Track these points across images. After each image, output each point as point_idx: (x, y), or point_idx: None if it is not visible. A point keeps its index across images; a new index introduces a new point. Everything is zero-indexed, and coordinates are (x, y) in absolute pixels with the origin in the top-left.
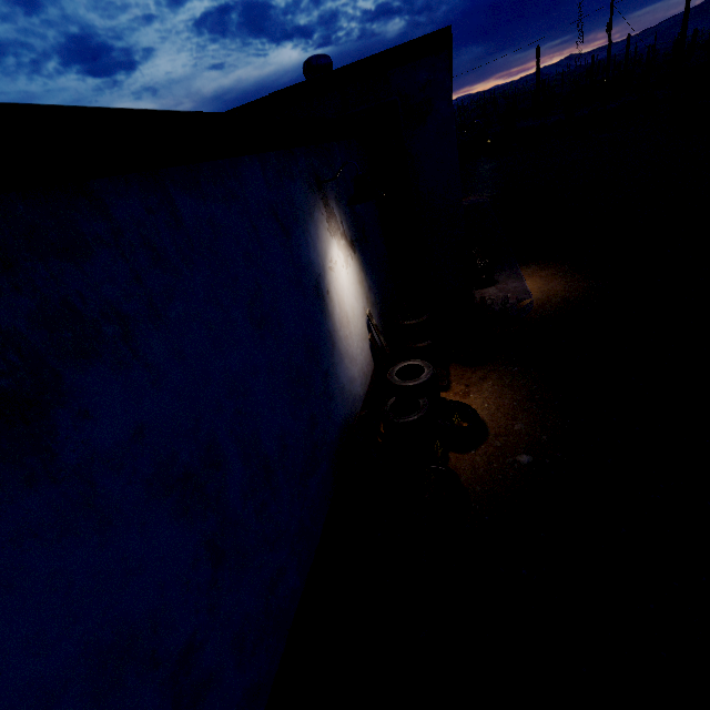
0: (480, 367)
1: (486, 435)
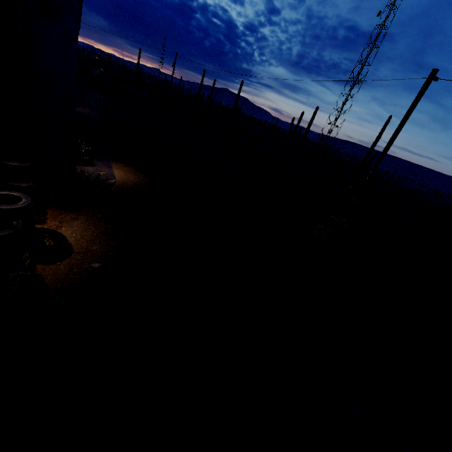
0: (74, 212)
1: (71, 252)
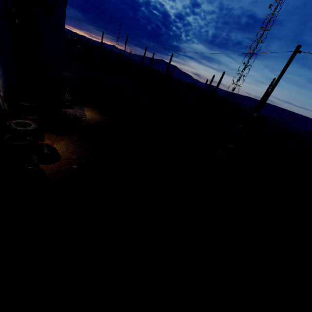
0: (61, 136)
1: (60, 159)
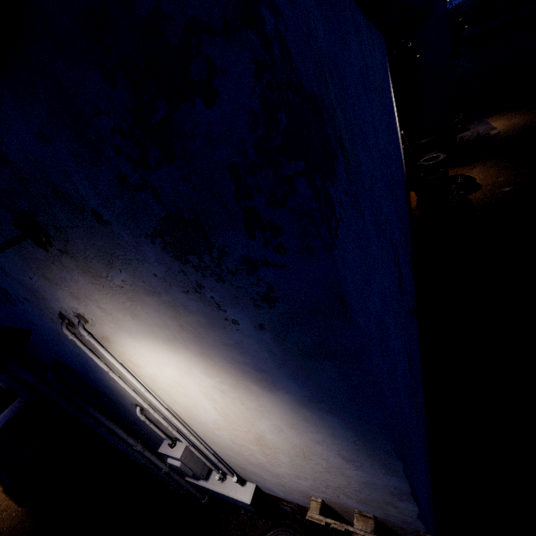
0: (468, 165)
1: (480, 187)
